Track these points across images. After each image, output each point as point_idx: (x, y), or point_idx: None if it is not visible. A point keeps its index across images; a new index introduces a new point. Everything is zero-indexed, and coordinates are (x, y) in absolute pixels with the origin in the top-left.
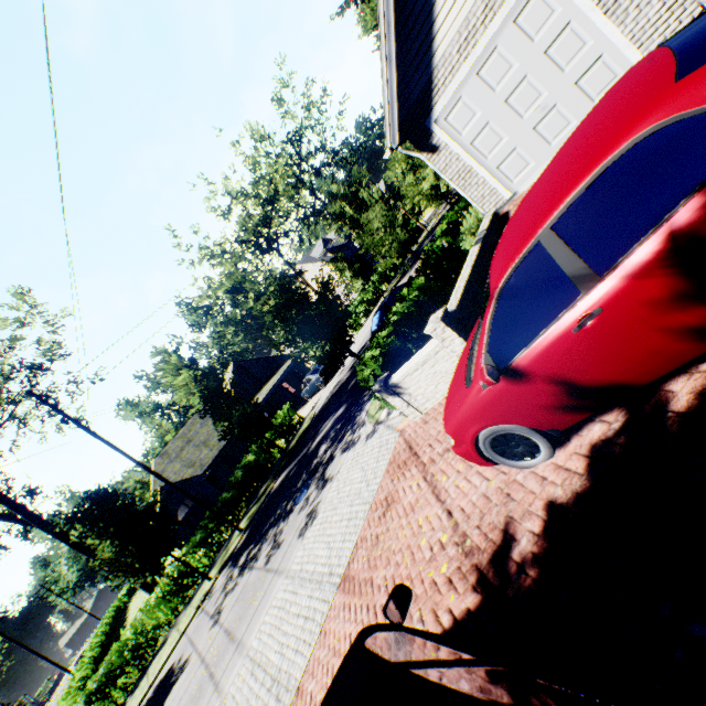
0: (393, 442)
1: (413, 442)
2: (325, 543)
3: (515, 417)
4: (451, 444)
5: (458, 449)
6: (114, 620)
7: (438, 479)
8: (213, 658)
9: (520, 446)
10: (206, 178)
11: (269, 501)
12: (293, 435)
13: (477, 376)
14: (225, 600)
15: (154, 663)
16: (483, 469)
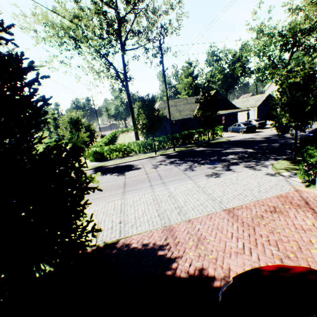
0: (287, 189)
1: (310, 202)
2: (221, 190)
3: None
4: None
5: None
6: (115, 134)
7: None
8: (151, 177)
9: None
10: None
11: (191, 152)
12: (214, 139)
13: None
14: (160, 165)
15: (127, 158)
16: None
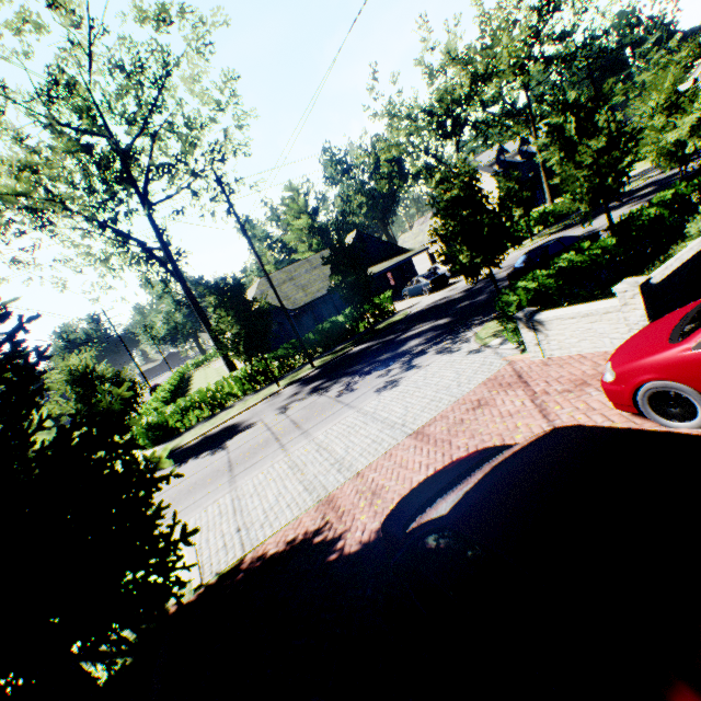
0: (497, 367)
1: (524, 374)
2: (403, 406)
3: (700, 384)
4: (606, 381)
5: (611, 387)
6: (182, 376)
7: (549, 406)
8: (279, 431)
9: (677, 408)
10: (427, 20)
11: (345, 358)
12: (382, 320)
13: (693, 338)
14: (292, 404)
15: (223, 414)
16: (610, 414)
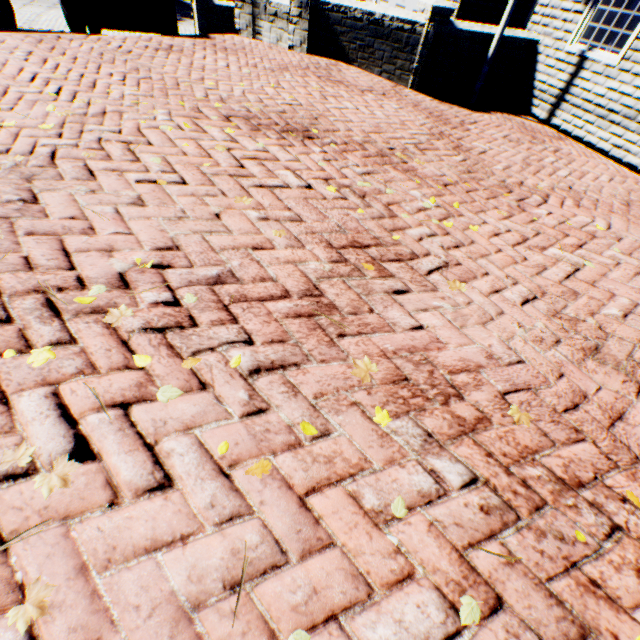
0: None
1: None
2: None
3: None
4: None
5: None
6: None
7: None
8: (44, 0)
9: None
10: None
11: None
12: None
13: None
14: None
15: None
16: None
